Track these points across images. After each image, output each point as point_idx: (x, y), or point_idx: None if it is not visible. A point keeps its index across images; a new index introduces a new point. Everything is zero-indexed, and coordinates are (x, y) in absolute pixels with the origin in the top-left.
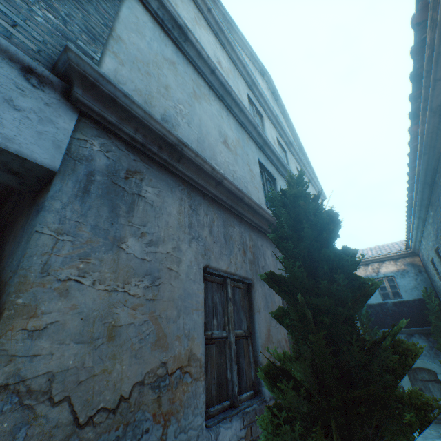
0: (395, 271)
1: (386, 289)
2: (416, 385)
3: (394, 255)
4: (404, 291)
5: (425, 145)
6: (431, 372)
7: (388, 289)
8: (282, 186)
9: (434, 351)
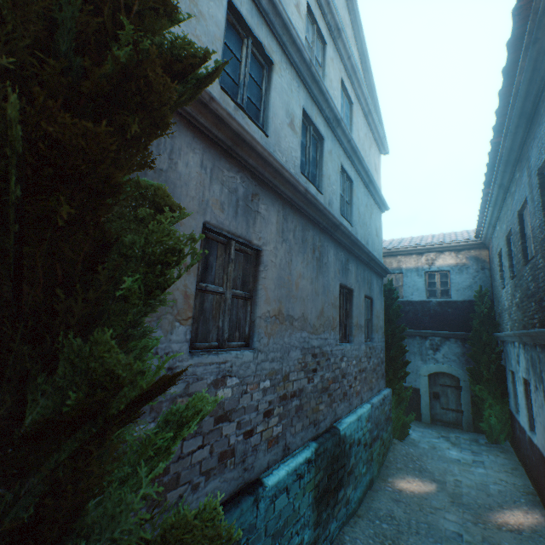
0: (453, 265)
1: (436, 285)
2: (434, 389)
3: (458, 246)
4: (456, 290)
5: (541, 17)
6: (455, 378)
7: (437, 285)
8: (289, 84)
9: (466, 358)
